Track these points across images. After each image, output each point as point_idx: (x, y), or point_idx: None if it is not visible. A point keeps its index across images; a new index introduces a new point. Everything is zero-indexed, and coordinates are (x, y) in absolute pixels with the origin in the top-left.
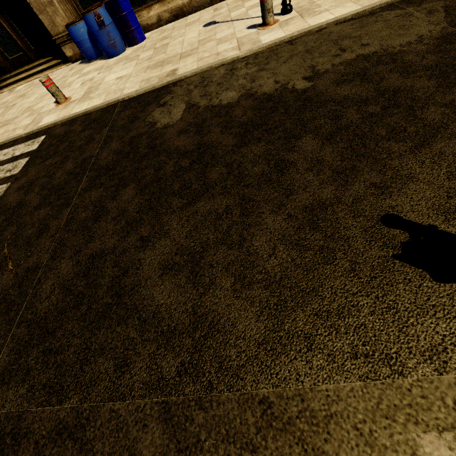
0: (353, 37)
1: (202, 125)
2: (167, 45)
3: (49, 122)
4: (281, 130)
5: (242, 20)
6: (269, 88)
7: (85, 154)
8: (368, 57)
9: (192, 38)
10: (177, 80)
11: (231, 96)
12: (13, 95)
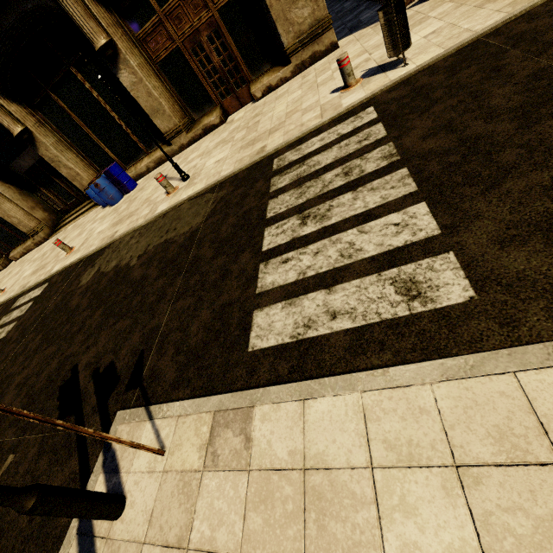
0: (180, 219)
1: (88, 289)
2: (135, 200)
3: (54, 272)
4: (100, 301)
5: (172, 180)
6: (125, 262)
7: (48, 303)
8: (165, 243)
9: (146, 195)
10: (112, 242)
11: (112, 265)
12: (62, 236)
